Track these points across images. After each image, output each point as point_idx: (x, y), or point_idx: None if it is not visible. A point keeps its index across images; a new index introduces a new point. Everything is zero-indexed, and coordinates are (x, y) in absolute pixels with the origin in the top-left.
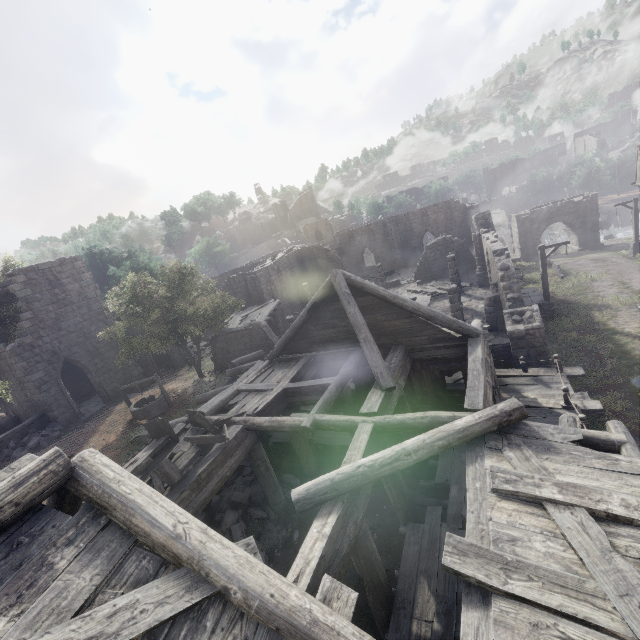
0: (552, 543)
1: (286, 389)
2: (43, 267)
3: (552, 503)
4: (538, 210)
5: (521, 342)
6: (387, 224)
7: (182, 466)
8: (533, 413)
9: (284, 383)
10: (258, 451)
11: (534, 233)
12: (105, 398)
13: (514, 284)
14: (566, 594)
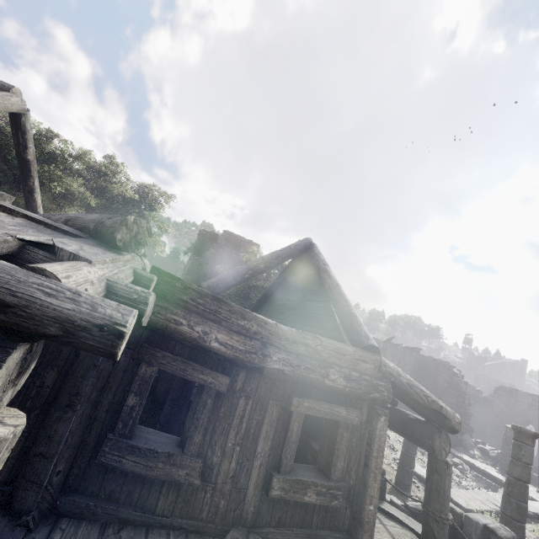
0: None
1: None
2: (239, 238)
3: None
4: None
5: None
6: None
7: None
8: None
9: None
10: None
11: None
12: None
13: None
14: None
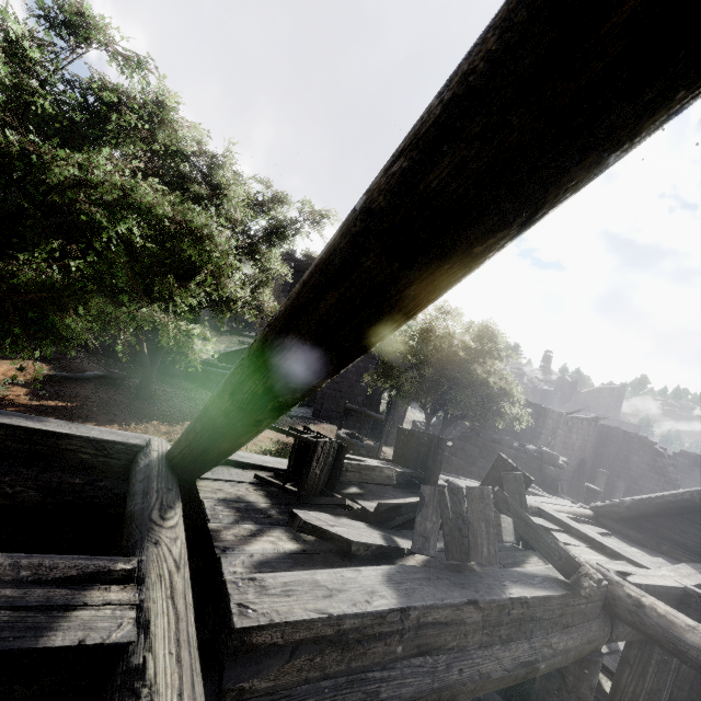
0: None
1: (694, 595)
2: None
3: None
4: None
5: None
6: None
7: (504, 537)
8: None
9: (680, 577)
10: (589, 674)
11: None
12: (316, 411)
13: None
14: None
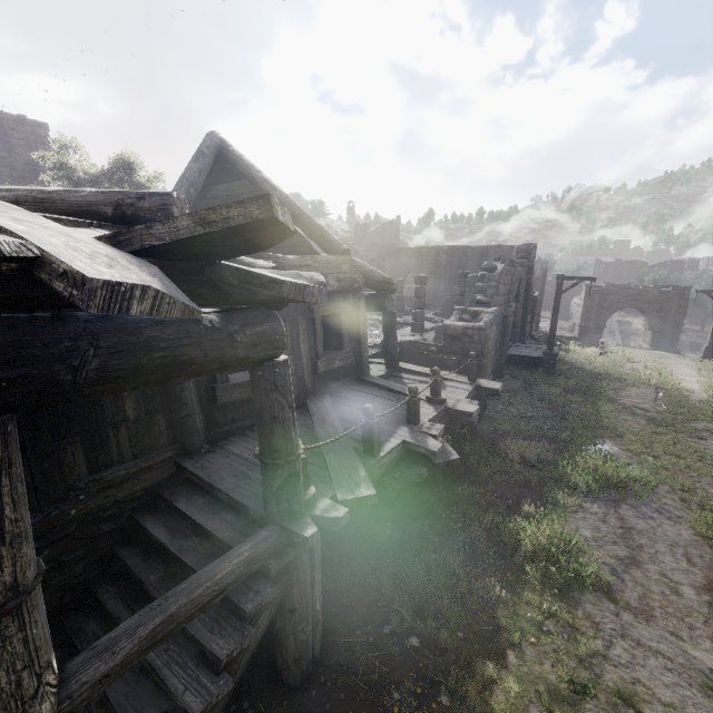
0: None
1: None
2: None
3: None
4: (614, 286)
5: (455, 344)
6: (440, 252)
7: None
8: (385, 394)
9: None
10: None
11: (601, 312)
12: None
13: (490, 287)
14: None
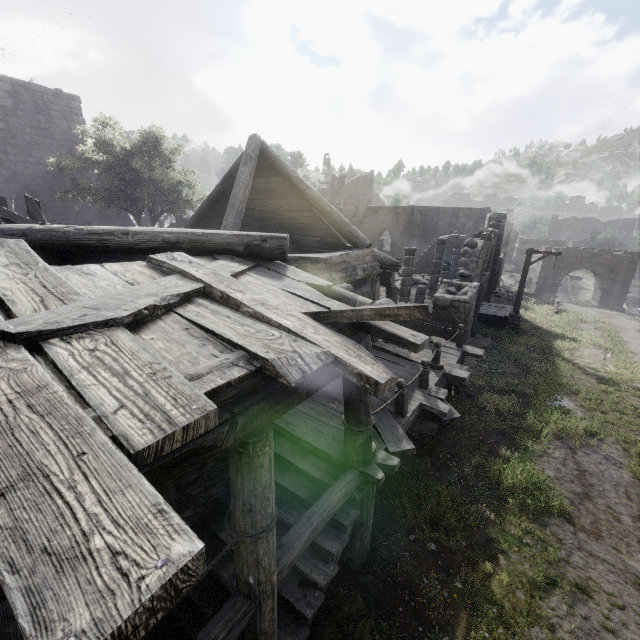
0: (122, 287)
1: None
2: (35, 88)
3: (183, 276)
4: (571, 249)
5: (443, 313)
6: (415, 212)
7: None
8: (395, 360)
9: None
10: None
11: (557, 272)
12: None
13: (472, 262)
14: (32, 289)
